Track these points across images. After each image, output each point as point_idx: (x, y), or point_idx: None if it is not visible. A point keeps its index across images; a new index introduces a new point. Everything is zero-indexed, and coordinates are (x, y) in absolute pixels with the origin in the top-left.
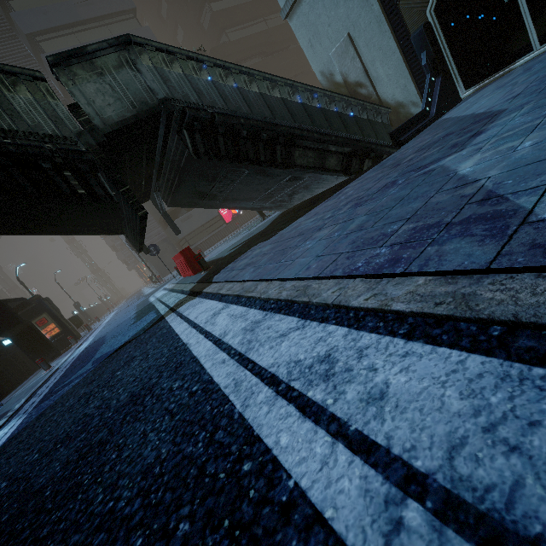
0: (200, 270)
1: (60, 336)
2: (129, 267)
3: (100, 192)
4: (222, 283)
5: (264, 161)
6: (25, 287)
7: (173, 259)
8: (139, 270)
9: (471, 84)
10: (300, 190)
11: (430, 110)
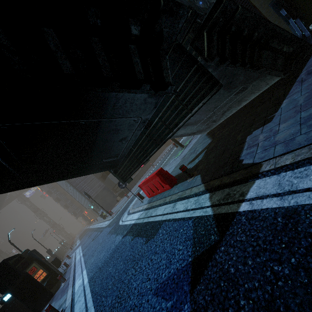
0: (175, 182)
1: (48, 278)
2: (77, 216)
3: (166, 78)
4: (307, 147)
5: (247, 63)
6: (15, 246)
7: (139, 186)
8: (84, 216)
9: (310, 23)
10: (234, 105)
11: (304, 34)
